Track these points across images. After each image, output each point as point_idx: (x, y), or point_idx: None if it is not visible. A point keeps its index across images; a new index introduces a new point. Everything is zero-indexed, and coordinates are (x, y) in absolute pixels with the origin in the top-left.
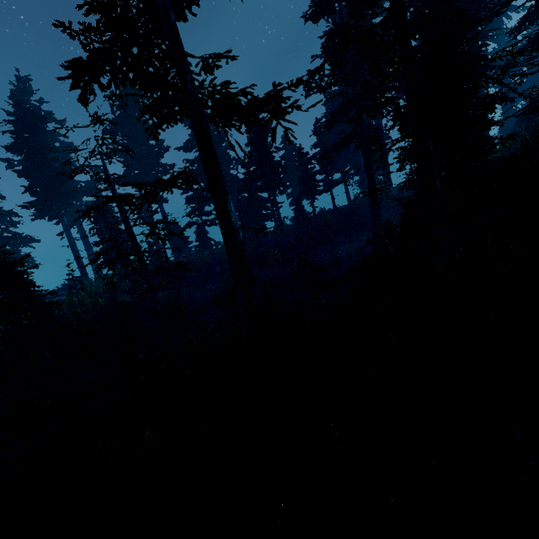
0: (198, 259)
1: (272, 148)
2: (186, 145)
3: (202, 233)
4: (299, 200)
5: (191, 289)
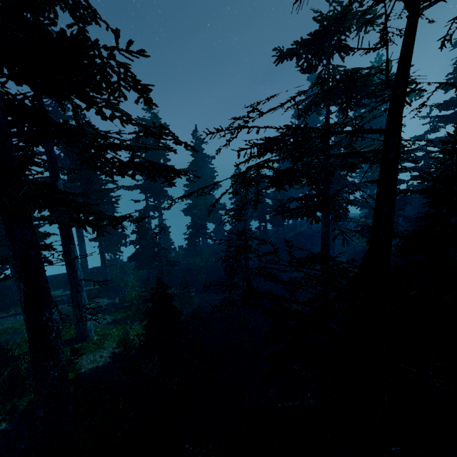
0: (200, 265)
1: (266, 195)
2: (188, 169)
3: (194, 241)
4: (266, 226)
5: (213, 295)
